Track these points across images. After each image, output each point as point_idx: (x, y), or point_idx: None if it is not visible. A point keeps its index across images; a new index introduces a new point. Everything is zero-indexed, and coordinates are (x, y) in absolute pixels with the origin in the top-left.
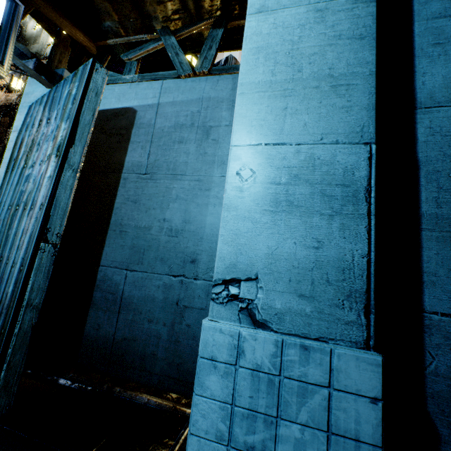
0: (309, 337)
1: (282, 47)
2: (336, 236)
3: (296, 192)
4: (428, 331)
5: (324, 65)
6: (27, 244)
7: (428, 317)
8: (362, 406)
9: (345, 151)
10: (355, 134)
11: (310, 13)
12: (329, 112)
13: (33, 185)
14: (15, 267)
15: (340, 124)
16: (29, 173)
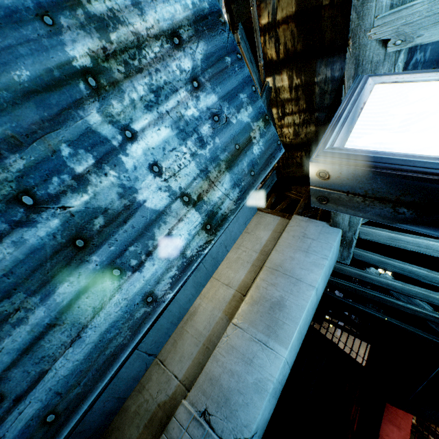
0: None
1: (308, 314)
2: (272, 407)
3: (279, 387)
4: None
5: (304, 331)
6: (82, 361)
7: None
8: None
9: (288, 371)
10: (292, 364)
11: (314, 304)
12: (295, 352)
13: (120, 203)
14: (4, 409)
15: (293, 359)
16: (108, 139)
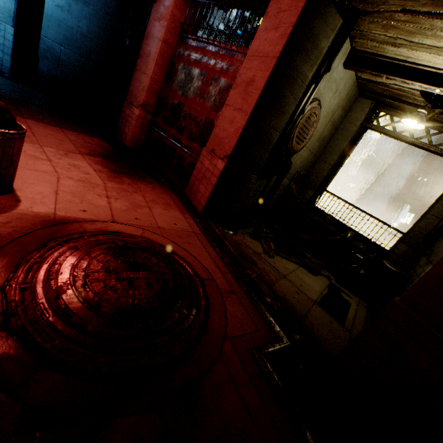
0: (3, 22)
1: None
2: (9, 3)
3: None
4: (41, 40)
5: None
6: None
7: (42, 37)
8: (11, 36)
9: None
10: None
11: None
12: None
13: None
14: None
15: None
16: None
